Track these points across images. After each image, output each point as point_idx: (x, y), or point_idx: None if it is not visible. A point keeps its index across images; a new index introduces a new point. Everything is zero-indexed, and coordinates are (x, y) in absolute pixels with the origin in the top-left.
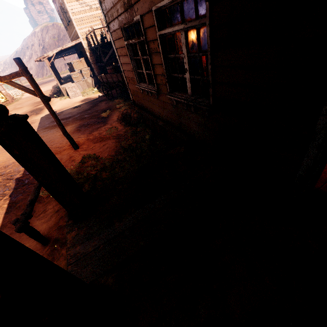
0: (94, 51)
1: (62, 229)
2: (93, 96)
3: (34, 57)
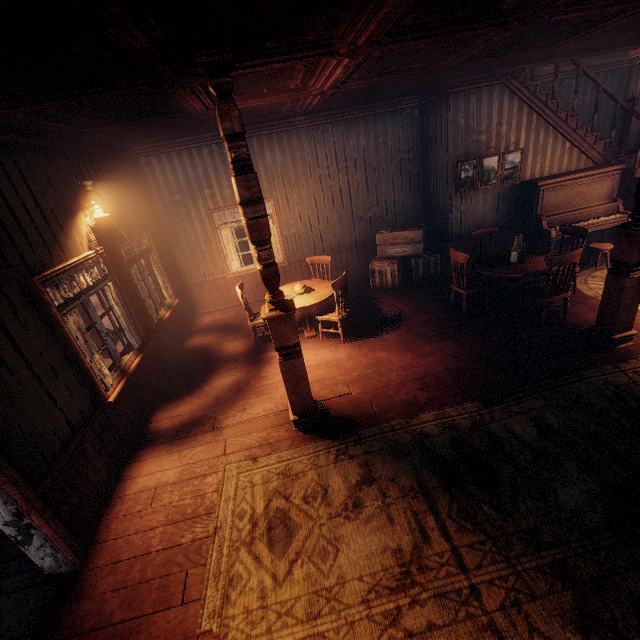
0: None
1: None
2: None
3: None
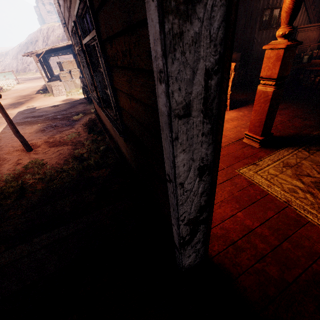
0: None
1: None
2: (76, 97)
3: None
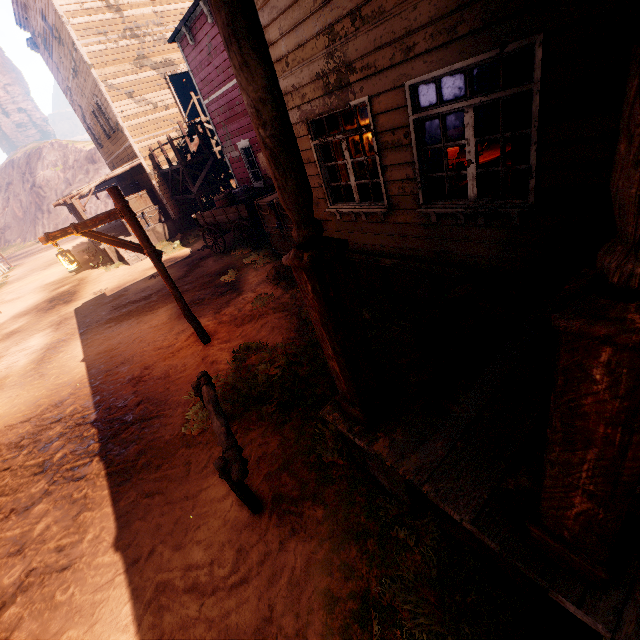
0: (166, 177)
1: (276, 476)
2: (179, 253)
3: (13, 205)
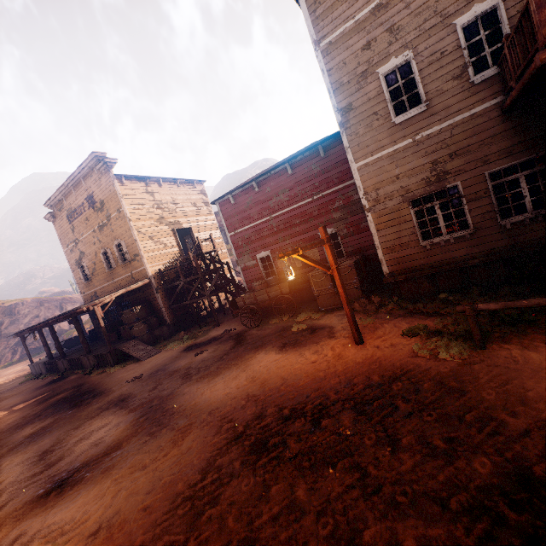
0: (167, 291)
1: None
2: (199, 340)
3: None
